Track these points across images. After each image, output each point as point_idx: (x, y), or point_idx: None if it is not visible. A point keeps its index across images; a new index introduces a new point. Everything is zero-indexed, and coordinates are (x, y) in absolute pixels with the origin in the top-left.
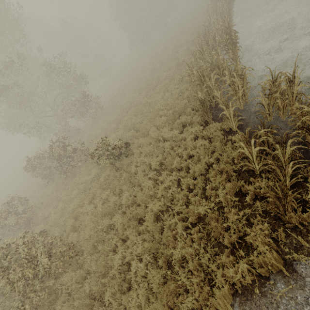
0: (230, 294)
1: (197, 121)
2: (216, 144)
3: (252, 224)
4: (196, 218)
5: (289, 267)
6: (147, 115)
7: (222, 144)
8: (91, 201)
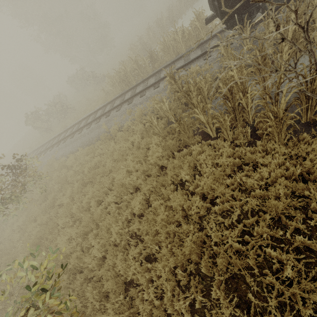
0: None
1: None
2: None
3: None
4: None
5: None
6: None
7: None
8: None
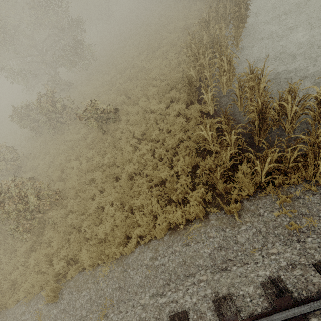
0: (167, 229)
1: (184, 99)
2: (190, 124)
3: (196, 189)
4: (160, 181)
5: (206, 215)
6: (142, 82)
7: (198, 124)
8: (77, 158)
